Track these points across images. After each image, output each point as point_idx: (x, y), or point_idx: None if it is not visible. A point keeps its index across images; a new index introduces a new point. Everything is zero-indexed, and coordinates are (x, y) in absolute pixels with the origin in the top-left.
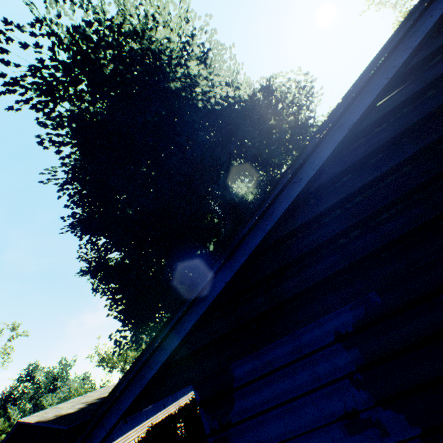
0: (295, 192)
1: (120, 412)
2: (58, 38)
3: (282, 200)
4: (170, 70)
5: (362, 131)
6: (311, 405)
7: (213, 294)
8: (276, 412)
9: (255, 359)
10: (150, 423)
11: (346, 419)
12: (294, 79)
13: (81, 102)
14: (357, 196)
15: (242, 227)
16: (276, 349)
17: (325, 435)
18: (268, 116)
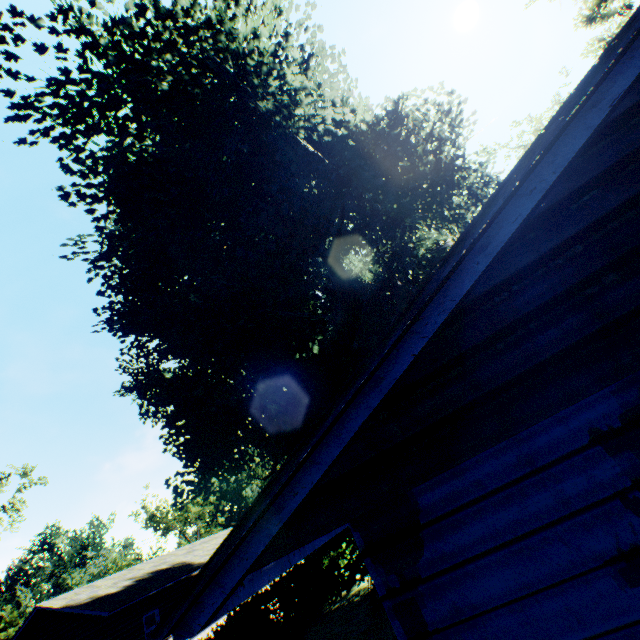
0: (524, 209)
1: (247, 563)
2: (91, 37)
3: (501, 224)
4: (259, 83)
5: (610, 124)
6: (557, 544)
7: (393, 375)
8: (497, 557)
9: (453, 479)
10: None
11: (621, 561)
12: (433, 101)
13: (124, 134)
14: (610, 222)
15: (439, 267)
16: (489, 461)
17: (586, 588)
18: (397, 154)
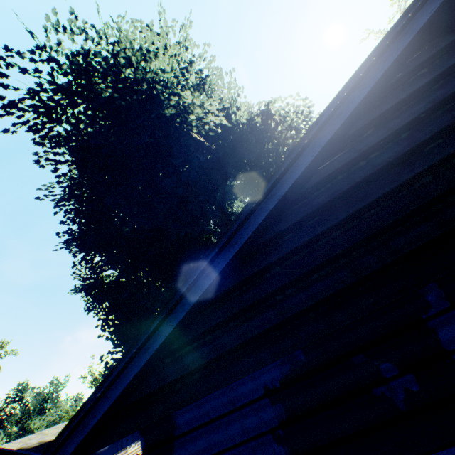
0: (231, 254)
1: None
2: (57, 64)
3: (219, 260)
4: (165, 98)
5: (304, 192)
6: None
7: (154, 346)
8: None
9: (195, 408)
10: (140, 452)
11: None
12: (293, 104)
13: (78, 124)
14: (295, 255)
15: (183, 284)
16: (214, 399)
17: None
18: (265, 140)
